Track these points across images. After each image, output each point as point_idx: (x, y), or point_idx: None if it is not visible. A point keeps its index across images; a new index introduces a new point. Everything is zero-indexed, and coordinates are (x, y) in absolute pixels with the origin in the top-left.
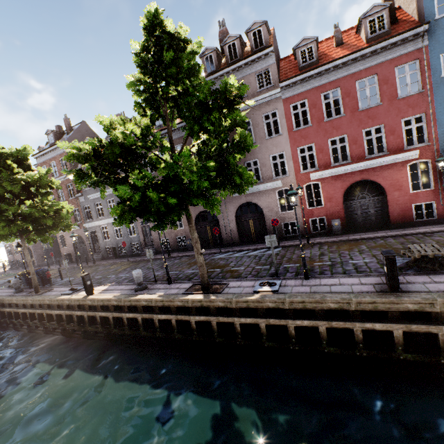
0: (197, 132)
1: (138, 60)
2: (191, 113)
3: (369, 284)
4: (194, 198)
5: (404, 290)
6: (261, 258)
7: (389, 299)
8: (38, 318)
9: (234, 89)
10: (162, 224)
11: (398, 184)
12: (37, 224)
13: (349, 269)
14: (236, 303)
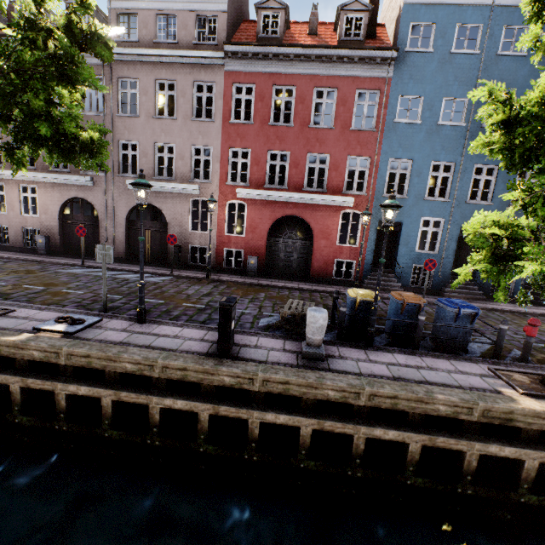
0: None
1: None
2: None
3: (209, 342)
4: None
5: (240, 356)
6: (127, 284)
7: (204, 366)
8: None
9: None
10: None
11: (327, 232)
12: None
13: (215, 318)
14: None
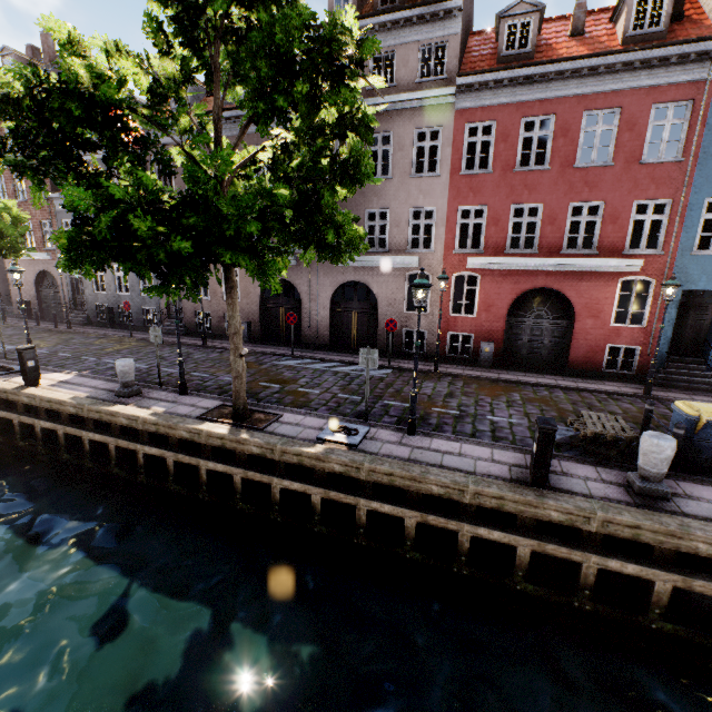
0: (266, 117)
1: None
2: (259, 72)
3: (504, 464)
4: (229, 251)
5: (554, 485)
6: (353, 380)
7: (526, 497)
8: None
9: (349, 41)
10: (169, 287)
11: (597, 308)
12: None
13: (483, 430)
14: (281, 454)
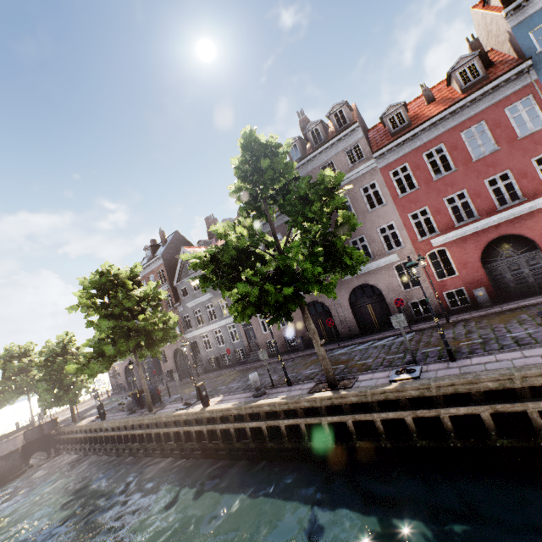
0: (300, 222)
1: (238, 172)
2: (293, 207)
3: (535, 356)
4: (309, 285)
5: None
6: (390, 347)
7: None
8: (155, 438)
9: (331, 179)
10: (278, 317)
11: None
12: (148, 338)
13: (508, 343)
14: (371, 396)
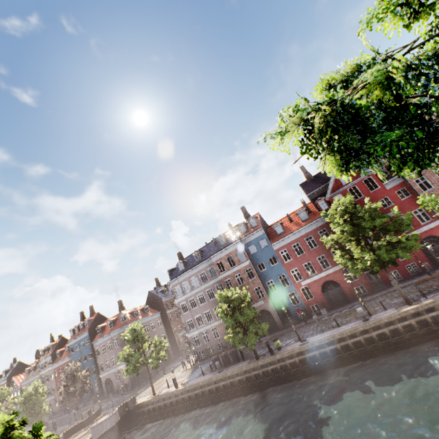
0: None
1: None
2: None
3: None
4: None
5: None
6: None
7: None
8: None
9: None
10: None
11: None
12: None
13: None
14: None
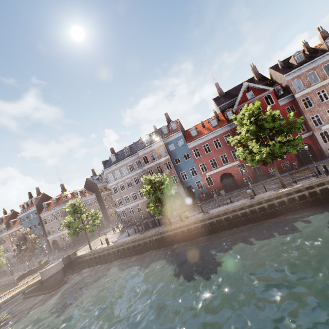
0: None
1: None
2: None
3: None
4: None
5: None
6: None
7: None
8: None
9: None
10: None
11: None
12: None
13: None
14: None
